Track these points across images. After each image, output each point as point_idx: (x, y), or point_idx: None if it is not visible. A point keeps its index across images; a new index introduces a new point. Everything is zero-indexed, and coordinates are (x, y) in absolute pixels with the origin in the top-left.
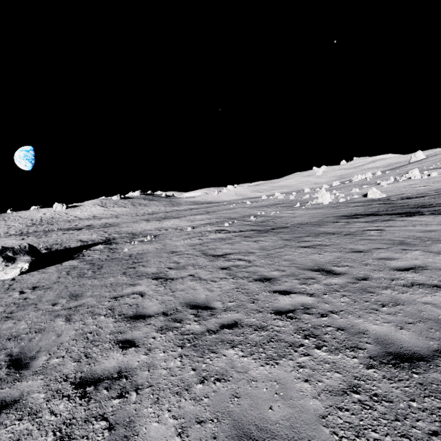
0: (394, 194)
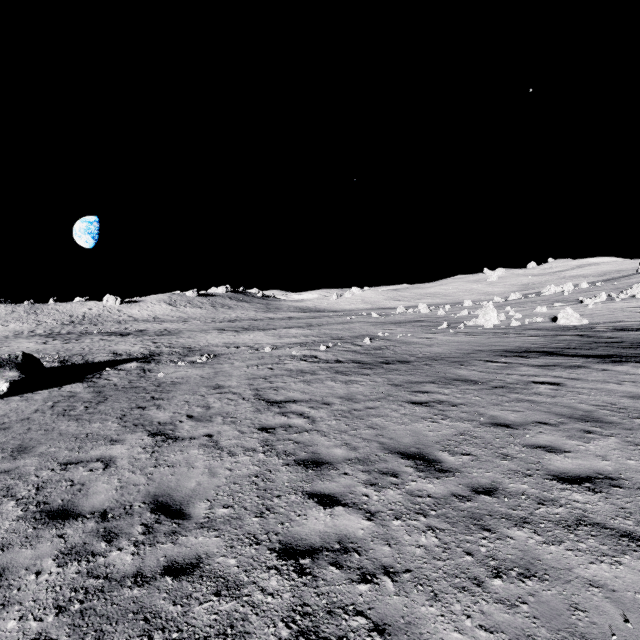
0: (602, 321)
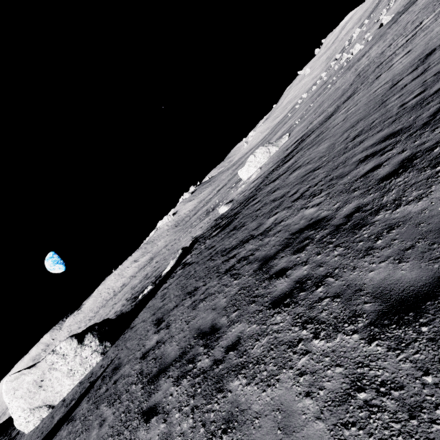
0: (398, 10)
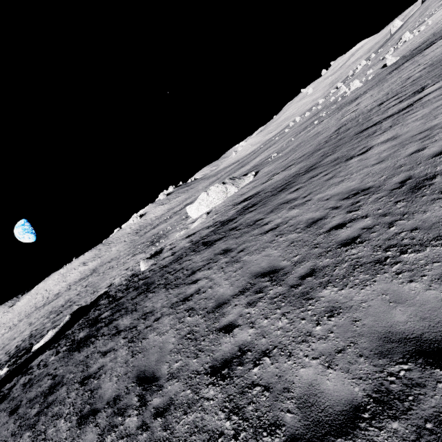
0: (404, 53)
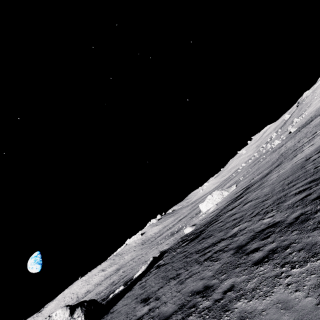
0: (299, 126)
